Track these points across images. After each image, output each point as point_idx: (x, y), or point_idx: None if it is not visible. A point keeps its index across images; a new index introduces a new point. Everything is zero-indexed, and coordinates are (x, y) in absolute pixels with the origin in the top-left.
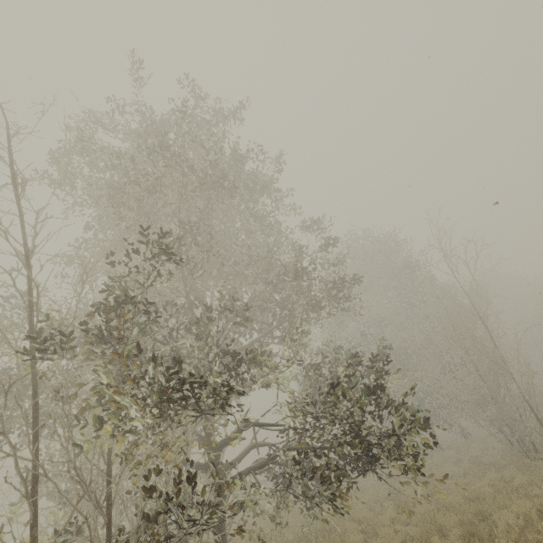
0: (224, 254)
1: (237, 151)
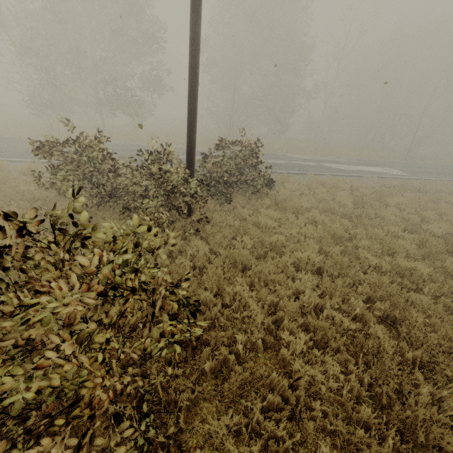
0: None
1: None
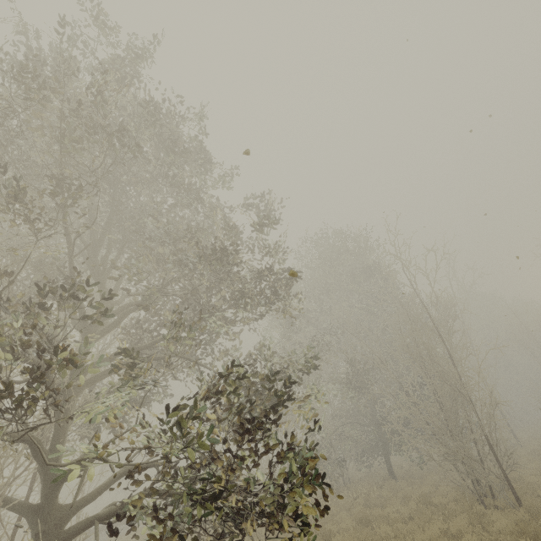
0: (149, 233)
1: (150, 97)
